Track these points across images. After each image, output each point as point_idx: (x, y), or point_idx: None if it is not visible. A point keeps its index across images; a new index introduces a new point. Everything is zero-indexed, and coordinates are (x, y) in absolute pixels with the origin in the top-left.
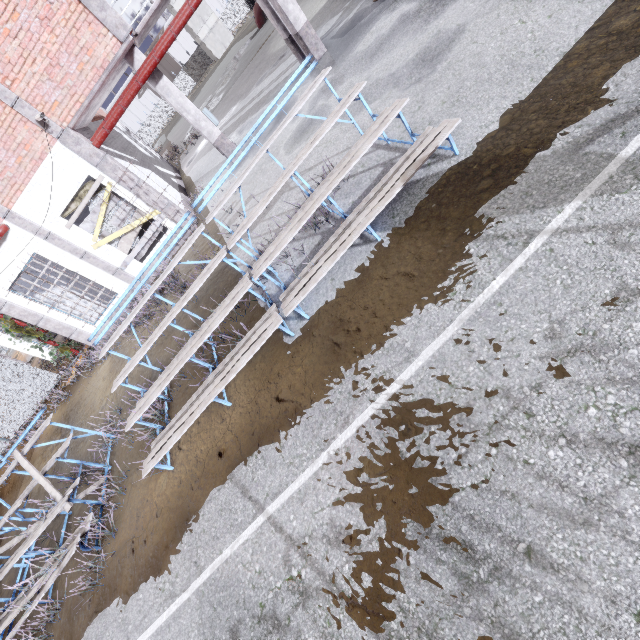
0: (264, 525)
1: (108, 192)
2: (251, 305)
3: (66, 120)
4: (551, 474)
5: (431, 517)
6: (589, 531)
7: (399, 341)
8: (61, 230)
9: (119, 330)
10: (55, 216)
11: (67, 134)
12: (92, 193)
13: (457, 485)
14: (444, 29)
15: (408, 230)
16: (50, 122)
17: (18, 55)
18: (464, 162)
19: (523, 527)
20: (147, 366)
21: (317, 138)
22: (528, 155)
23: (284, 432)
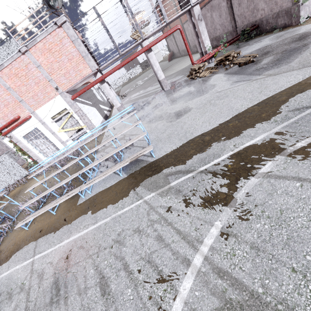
0: (30, 262)
1: (70, 115)
2: (85, 178)
3: (65, 89)
4: (86, 276)
5: (60, 278)
6: (79, 297)
7: (98, 216)
8: (49, 122)
9: (39, 171)
10: (49, 117)
11: (63, 93)
12: (64, 113)
13: (71, 270)
14: (189, 106)
15: (128, 177)
16: (59, 88)
17: (57, 67)
18: (153, 161)
19: (71, 290)
20: (45, 186)
21: (120, 133)
22: (162, 169)
23: (57, 232)
